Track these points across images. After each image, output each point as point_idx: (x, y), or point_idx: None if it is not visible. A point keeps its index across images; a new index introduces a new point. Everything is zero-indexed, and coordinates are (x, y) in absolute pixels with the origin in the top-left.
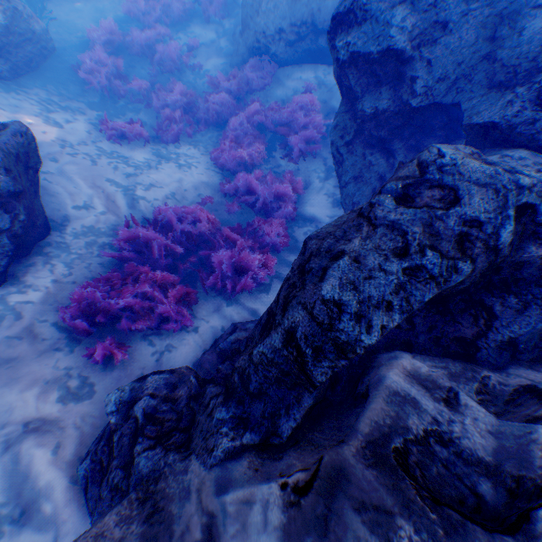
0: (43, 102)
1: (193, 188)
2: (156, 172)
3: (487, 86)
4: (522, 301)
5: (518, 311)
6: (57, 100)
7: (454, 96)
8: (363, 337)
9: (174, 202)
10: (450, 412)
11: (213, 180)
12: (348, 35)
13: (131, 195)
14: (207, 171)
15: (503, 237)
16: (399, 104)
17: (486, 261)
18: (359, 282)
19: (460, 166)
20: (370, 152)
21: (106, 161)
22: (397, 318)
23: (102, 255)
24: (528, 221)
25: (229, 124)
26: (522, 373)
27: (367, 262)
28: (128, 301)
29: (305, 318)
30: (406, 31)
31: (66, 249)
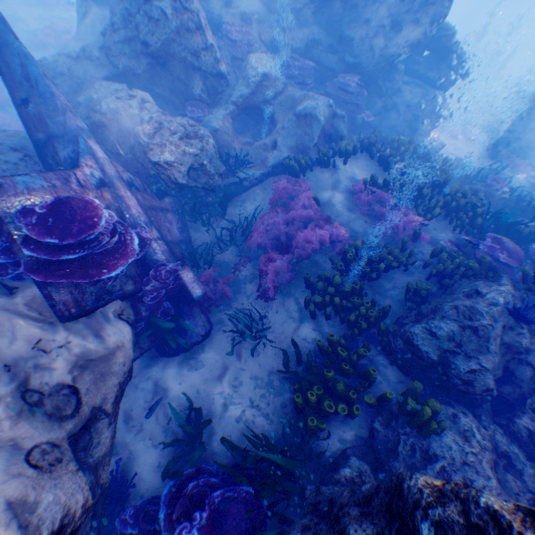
0: None
1: None
2: None
3: None
4: None
5: None
6: None
7: None
8: None
9: None
10: None
11: None
12: None
13: None
14: None
15: None
16: None
17: None
18: None
19: None
20: None
21: None
22: None
23: None
24: None
25: None
26: None
27: None
28: None
29: None
30: None
31: None
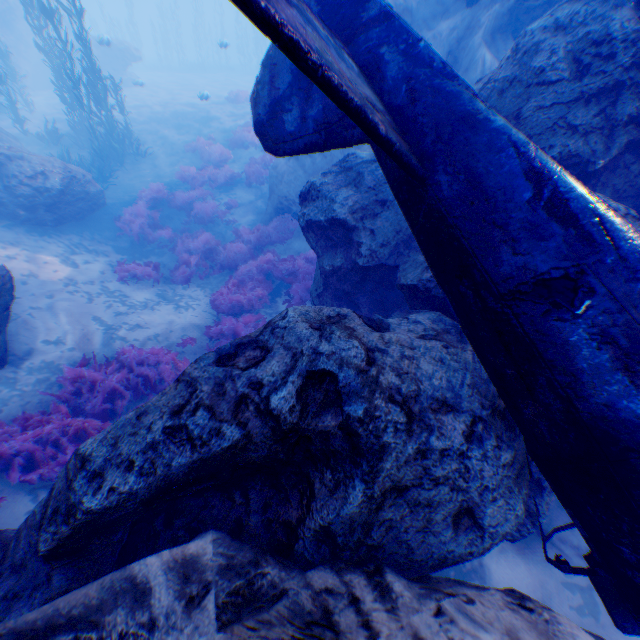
0: (74, 246)
1: (181, 329)
2: (150, 311)
3: (420, 252)
4: (336, 478)
5: (332, 491)
6: (88, 244)
7: (395, 259)
8: (87, 498)
9: (153, 342)
10: (184, 613)
11: (206, 322)
12: (305, 206)
13: (112, 332)
14: (204, 313)
15: (274, 402)
16: (351, 263)
17: (266, 426)
18: (125, 437)
19: (289, 328)
20: (339, 304)
21: (104, 299)
22: (134, 480)
23: (41, 392)
24: (330, 387)
25: (238, 270)
26: (318, 576)
27: (147, 418)
28: (25, 444)
29: (65, 473)
30: (347, 205)
31: (12, 383)
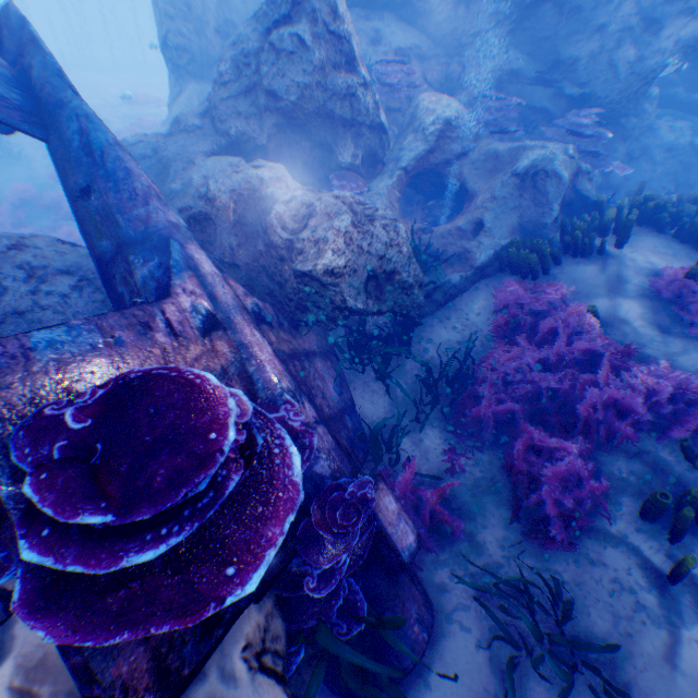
0: None
1: None
2: None
3: None
4: None
5: None
6: None
7: None
8: None
9: None
10: None
11: None
12: None
13: None
14: None
15: None
16: None
17: None
18: None
19: None
20: None
21: None
22: None
23: None
24: None
25: None
26: None
27: None
28: None
29: None
30: None
31: None
